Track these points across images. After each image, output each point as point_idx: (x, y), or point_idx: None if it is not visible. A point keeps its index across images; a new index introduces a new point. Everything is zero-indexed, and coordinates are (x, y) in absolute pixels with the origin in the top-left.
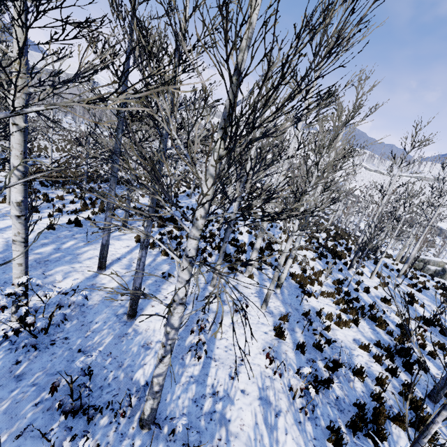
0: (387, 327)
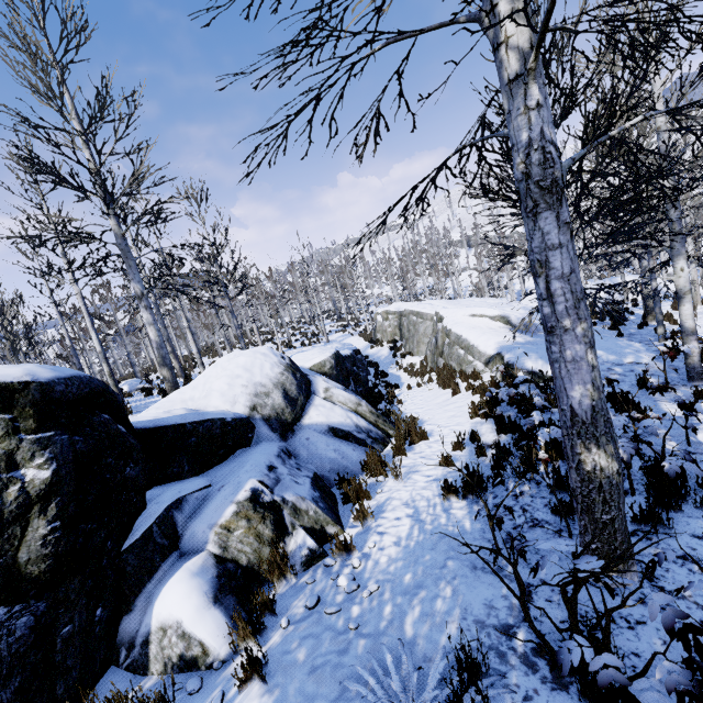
0: None
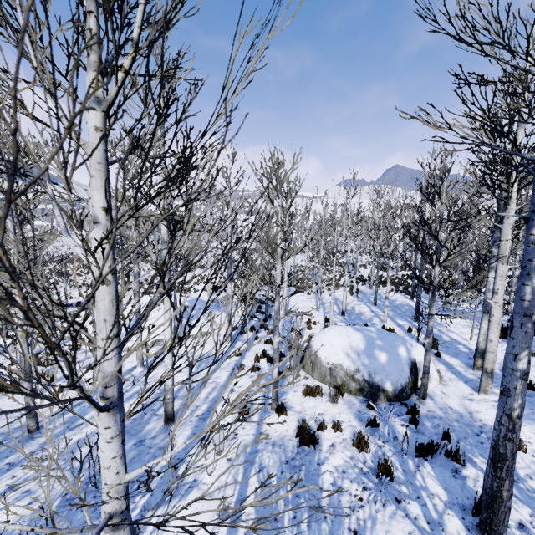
0: None
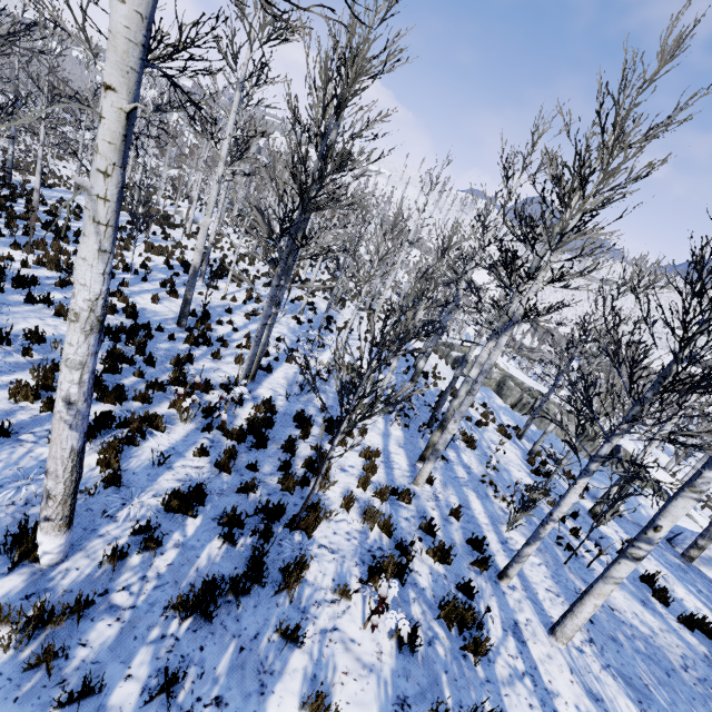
0: None
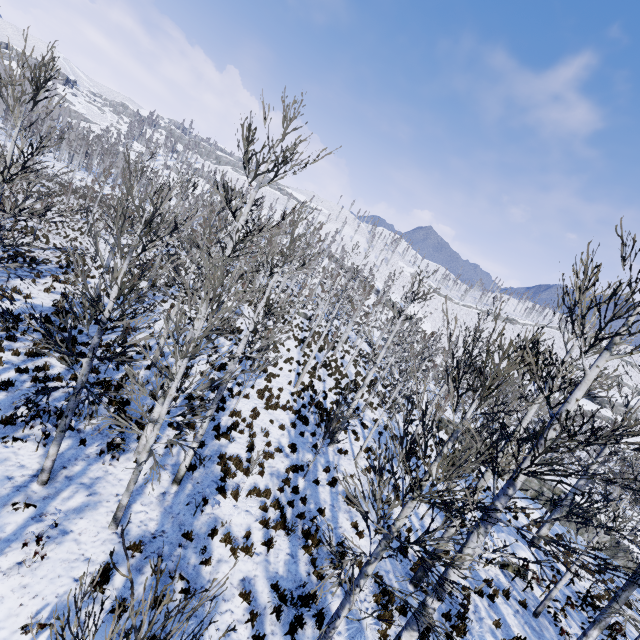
0: (322, 548)
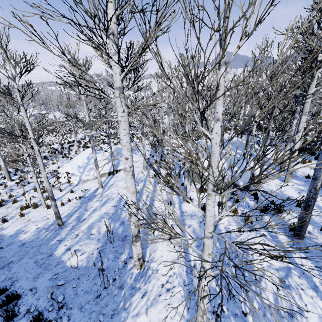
0: None
